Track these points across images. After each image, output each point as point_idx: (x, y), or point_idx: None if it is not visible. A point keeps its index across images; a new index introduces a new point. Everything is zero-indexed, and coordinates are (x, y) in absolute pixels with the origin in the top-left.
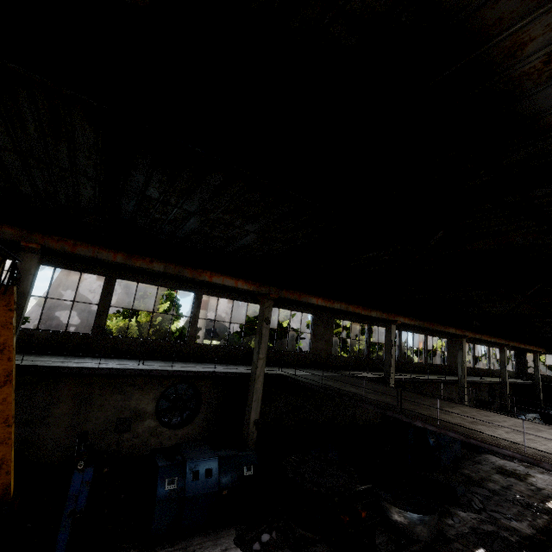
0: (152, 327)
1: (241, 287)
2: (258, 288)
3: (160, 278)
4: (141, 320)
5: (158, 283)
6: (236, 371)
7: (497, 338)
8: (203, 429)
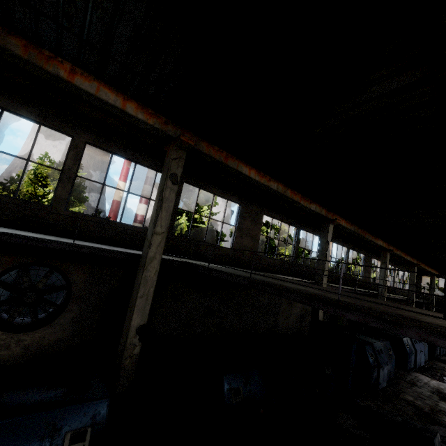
0: (31, 198)
1: (132, 113)
2: (163, 125)
3: (7, 96)
4: (26, 194)
5: (1, 103)
6: (117, 249)
7: (411, 257)
8: (72, 333)
